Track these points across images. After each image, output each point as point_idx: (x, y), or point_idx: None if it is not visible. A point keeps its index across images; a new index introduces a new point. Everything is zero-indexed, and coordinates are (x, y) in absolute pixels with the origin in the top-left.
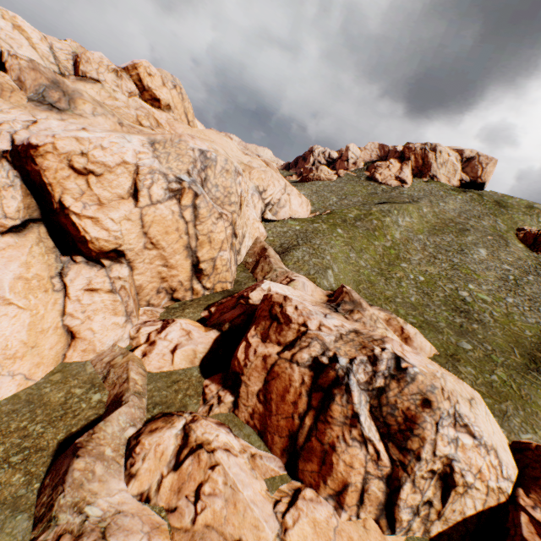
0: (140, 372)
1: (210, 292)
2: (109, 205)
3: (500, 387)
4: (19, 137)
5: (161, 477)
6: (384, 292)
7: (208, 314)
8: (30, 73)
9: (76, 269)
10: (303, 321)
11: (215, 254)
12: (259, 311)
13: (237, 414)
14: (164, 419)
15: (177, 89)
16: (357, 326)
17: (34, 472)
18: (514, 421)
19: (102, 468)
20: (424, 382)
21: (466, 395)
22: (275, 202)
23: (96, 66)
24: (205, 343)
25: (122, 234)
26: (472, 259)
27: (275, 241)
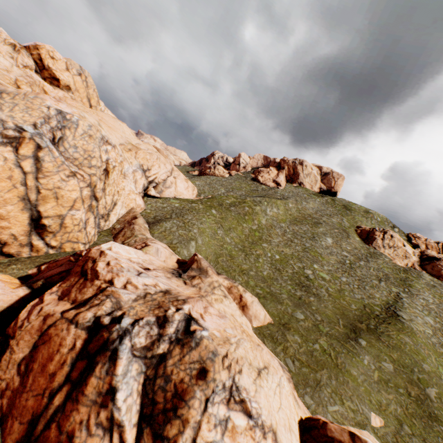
0: None
1: (56, 251)
2: None
3: (319, 356)
4: None
5: None
6: (241, 265)
7: (36, 272)
8: None
9: None
10: (111, 278)
11: (65, 212)
12: (75, 267)
13: None
14: None
15: (83, 77)
16: (191, 291)
17: None
18: (325, 392)
19: None
20: (208, 348)
21: (259, 363)
22: (160, 181)
23: None
24: (5, 301)
25: None
26: (321, 245)
27: (152, 213)
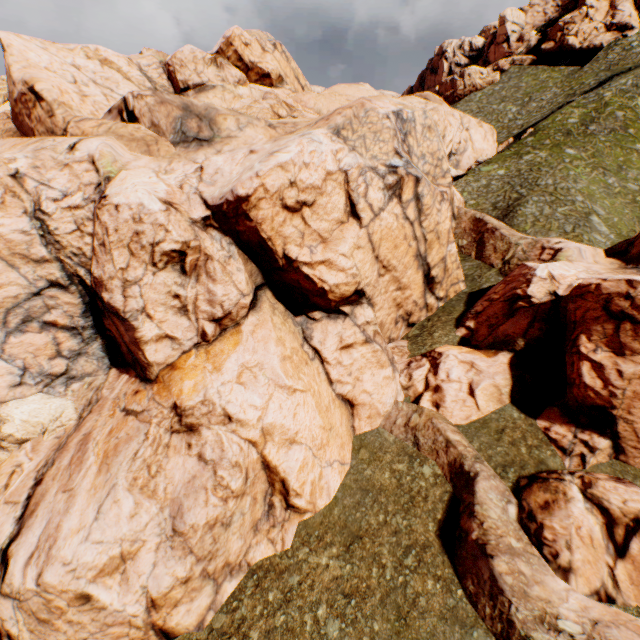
0: (453, 429)
1: (442, 303)
2: (332, 239)
3: None
4: (207, 195)
5: (609, 568)
6: None
7: (466, 332)
8: (160, 109)
9: (320, 328)
10: None
11: (444, 252)
12: (576, 313)
13: (624, 461)
14: (540, 488)
15: (277, 48)
16: None
17: (441, 575)
18: None
19: (525, 566)
20: None
21: None
22: (456, 148)
23: (192, 66)
24: (501, 373)
25: (357, 269)
26: None
27: (481, 203)
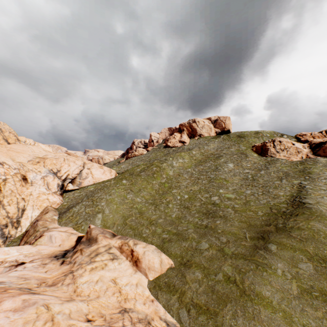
0: None
1: None
2: None
3: (221, 289)
4: None
5: None
6: (150, 217)
7: None
8: None
9: None
10: None
11: None
12: None
13: None
14: None
15: None
16: (61, 270)
17: None
18: None
19: None
20: None
21: None
22: (74, 176)
23: None
24: None
25: None
26: (224, 172)
27: (67, 204)
